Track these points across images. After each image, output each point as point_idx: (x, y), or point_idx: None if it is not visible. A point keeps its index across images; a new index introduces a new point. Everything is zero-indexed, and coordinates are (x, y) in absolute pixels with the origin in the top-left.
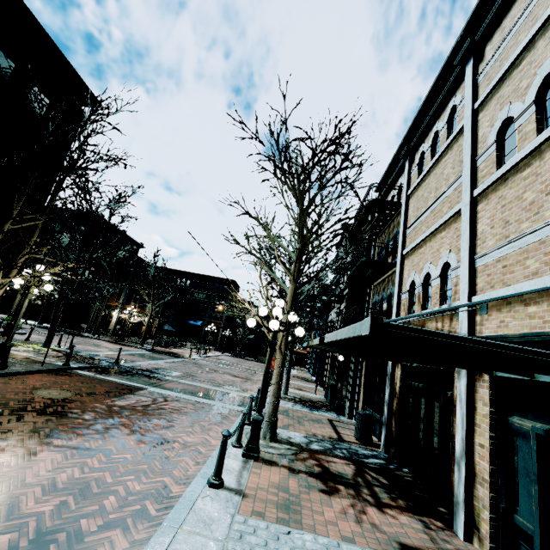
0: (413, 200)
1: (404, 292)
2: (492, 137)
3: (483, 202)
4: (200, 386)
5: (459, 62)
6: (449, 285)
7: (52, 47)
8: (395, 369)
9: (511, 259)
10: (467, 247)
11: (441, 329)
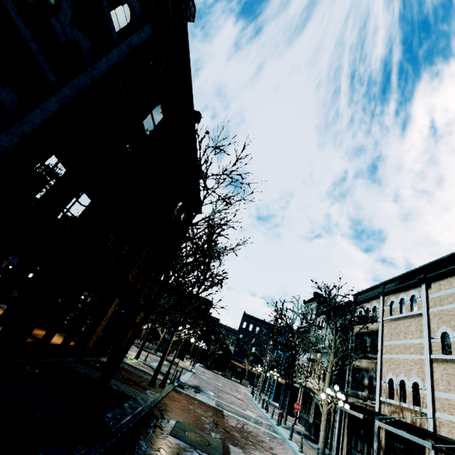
0: (387, 326)
1: (384, 382)
2: (438, 334)
3: (436, 363)
4: (237, 409)
5: (417, 279)
6: (417, 394)
7: (198, 194)
8: (380, 430)
9: (452, 402)
10: (430, 384)
11: (415, 419)
